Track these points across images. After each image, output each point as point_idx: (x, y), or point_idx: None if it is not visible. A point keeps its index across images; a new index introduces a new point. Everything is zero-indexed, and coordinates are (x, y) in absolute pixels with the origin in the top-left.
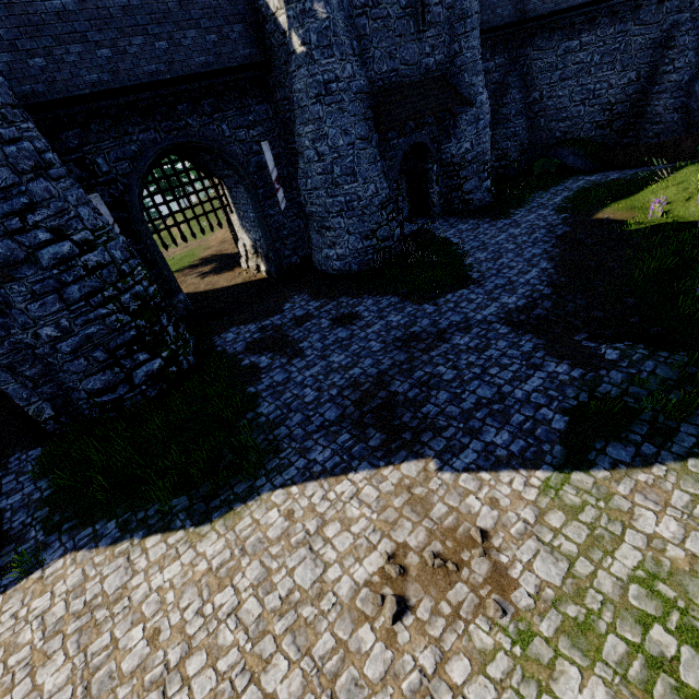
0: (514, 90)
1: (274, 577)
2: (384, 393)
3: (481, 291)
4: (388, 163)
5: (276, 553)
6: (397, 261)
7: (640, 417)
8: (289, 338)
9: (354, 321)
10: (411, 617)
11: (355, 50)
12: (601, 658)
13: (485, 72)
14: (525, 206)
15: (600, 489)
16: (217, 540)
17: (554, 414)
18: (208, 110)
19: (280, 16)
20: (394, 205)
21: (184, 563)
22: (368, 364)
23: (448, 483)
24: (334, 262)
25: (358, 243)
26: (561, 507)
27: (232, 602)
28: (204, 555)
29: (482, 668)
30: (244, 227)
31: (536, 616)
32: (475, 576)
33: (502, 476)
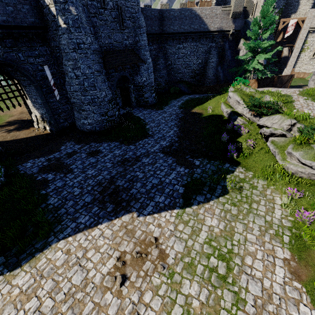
0: (162, 59)
1: (61, 284)
2: (114, 186)
3: (153, 139)
4: (111, 82)
5: (61, 272)
6: (117, 126)
7: (206, 185)
8: (65, 163)
9: (98, 154)
10: (128, 282)
11: (92, 32)
12: (196, 274)
13: (150, 50)
14: (168, 105)
15: (194, 213)
16: (25, 275)
17: (179, 187)
18: (8, 45)
19: (51, 7)
20: (115, 101)
21: (3, 293)
22: (106, 173)
23: (142, 221)
24: (87, 126)
25: (99, 117)
26: (183, 222)
27: (36, 305)
28: (17, 285)
29: (156, 293)
30: (35, 107)
31: (175, 266)
32: (153, 256)
33: (162, 214)
